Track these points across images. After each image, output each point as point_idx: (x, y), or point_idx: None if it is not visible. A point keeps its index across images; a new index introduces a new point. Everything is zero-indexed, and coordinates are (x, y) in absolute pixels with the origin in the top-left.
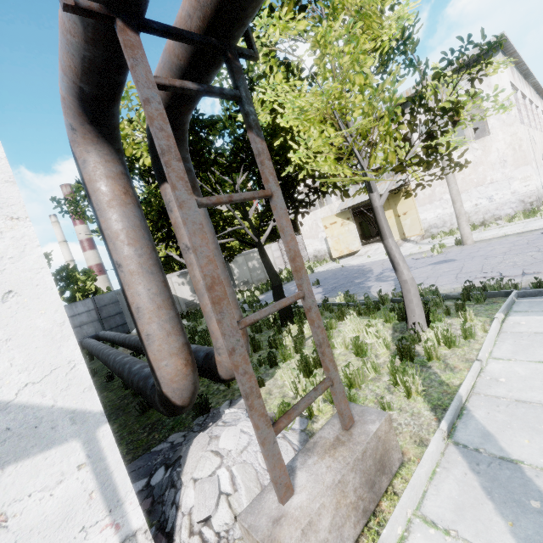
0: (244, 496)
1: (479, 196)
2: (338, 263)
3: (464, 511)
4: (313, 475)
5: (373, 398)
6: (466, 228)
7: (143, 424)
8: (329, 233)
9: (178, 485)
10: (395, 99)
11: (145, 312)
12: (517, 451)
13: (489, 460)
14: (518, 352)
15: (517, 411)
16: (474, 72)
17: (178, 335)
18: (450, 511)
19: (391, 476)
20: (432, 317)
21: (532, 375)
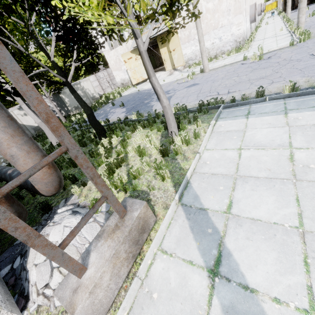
0: None
1: (215, 37)
2: (137, 88)
3: (180, 242)
4: (99, 254)
5: (146, 183)
6: (206, 61)
7: None
8: (128, 66)
9: (27, 269)
10: None
11: None
12: (207, 203)
13: (195, 211)
14: (218, 144)
15: (211, 180)
16: None
17: None
18: (174, 243)
19: (149, 231)
20: (181, 126)
21: (221, 158)
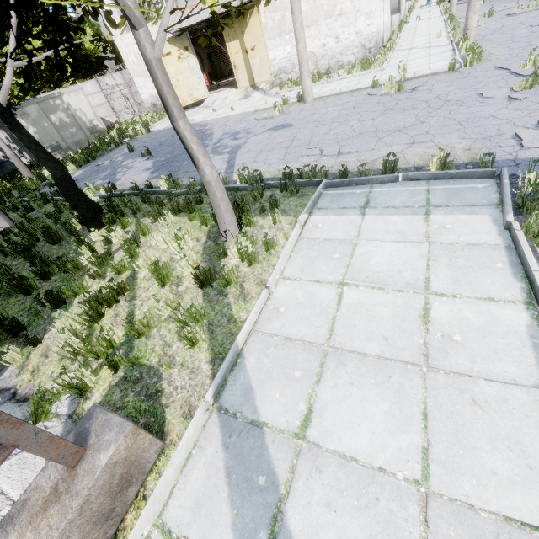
0: None
1: (328, 33)
2: None
3: (201, 506)
4: None
5: (160, 350)
6: (307, 81)
7: None
8: None
9: None
10: None
11: None
12: (267, 411)
13: (242, 427)
14: (305, 268)
15: (282, 353)
16: None
17: None
18: (190, 509)
19: (145, 476)
20: (245, 220)
21: (307, 301)
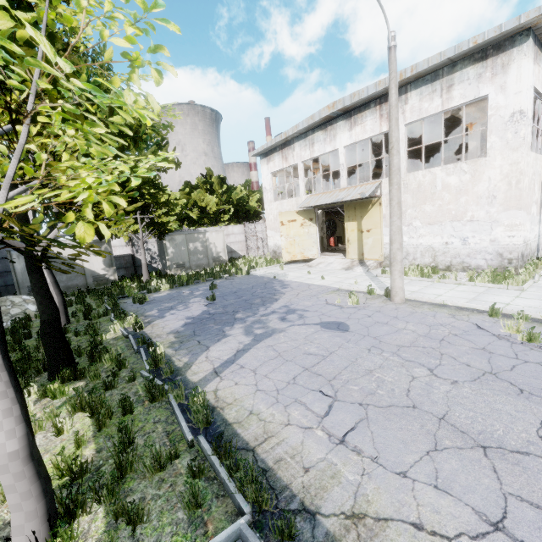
0: None
1: (453, 233)
2: (282, 269)
3: None
4: None
5: None
6: (397, 280)
7: None
8: (285, 231)
9: None
10: None
11: None
12: None
13: None
14: None
15: None
16: (490, 63)
17: None
18: None
19: None
20: (60, 529)
21: None
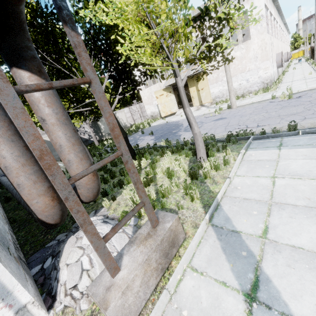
0: (98, 269)
1: (242, 79)
2: (165, 120)
3: (211, 261)
4: (132, 258)
5: (175, 203)
6: (233, 99)
7: (41, 230)
8: (159, 101)
9: (58, 268)
10: (188, 7)
11: (12, 169)
12: (240, 226)
13: (227, 232)
14: (249, 171)
15: (243, 204)
16: None
17: (43, 182)
18: (205, 262)
19: (178, 247)
20: (209, 153)
21: (253, 184)
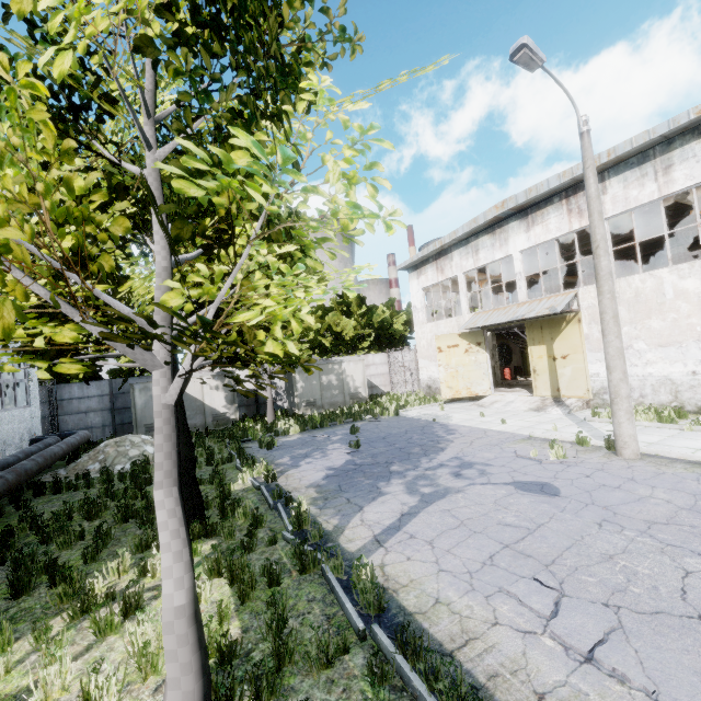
0: None
1: None
2: (442, 410)
3: None
4: None
5: None
6: (625, 425)
7: None
8: (443, 360)
9: None
10: None
11: None
12: None
13: None
14: None
15: None
16: None
17: None
18: None
19: None
20: None
21: None
